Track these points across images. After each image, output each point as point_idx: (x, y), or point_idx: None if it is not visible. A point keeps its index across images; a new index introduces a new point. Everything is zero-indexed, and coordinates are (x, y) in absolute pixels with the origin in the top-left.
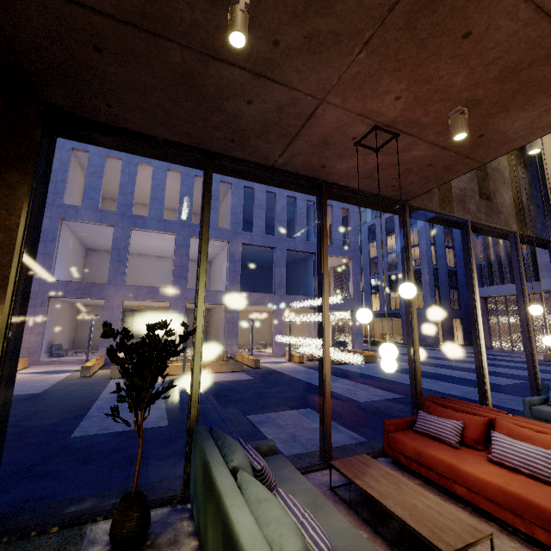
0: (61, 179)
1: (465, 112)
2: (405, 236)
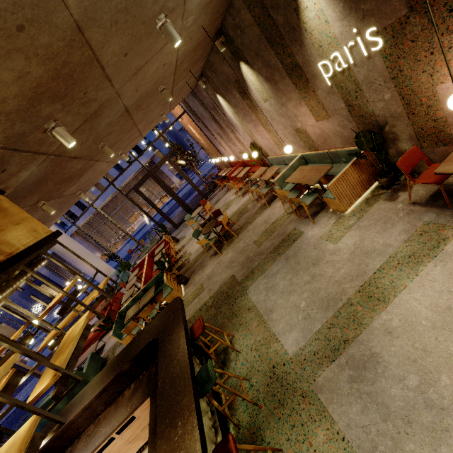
0: None
1: None
2: None
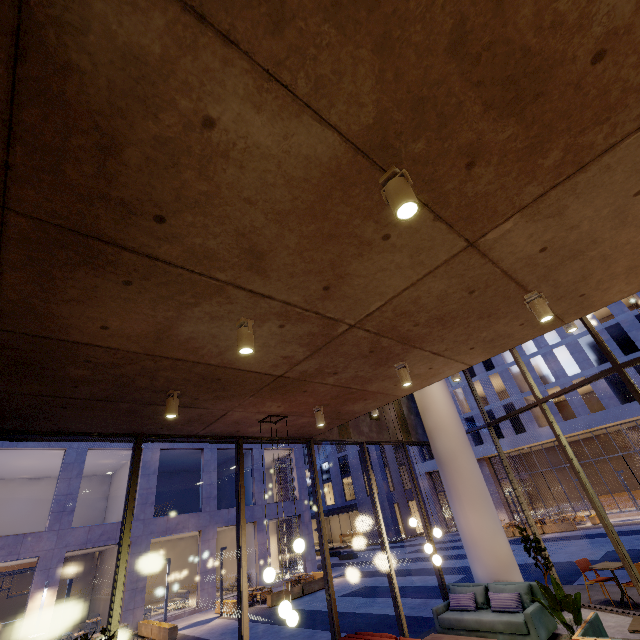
0: None
1: (321, 410)
2: (313, 469)
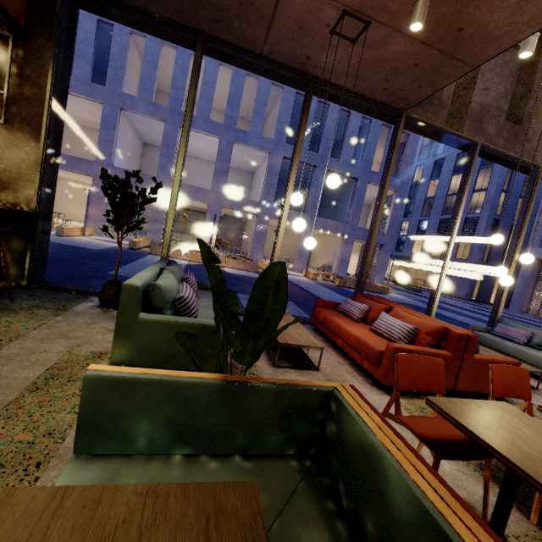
0: (120, 66)
1: None
2: (392, 148)
